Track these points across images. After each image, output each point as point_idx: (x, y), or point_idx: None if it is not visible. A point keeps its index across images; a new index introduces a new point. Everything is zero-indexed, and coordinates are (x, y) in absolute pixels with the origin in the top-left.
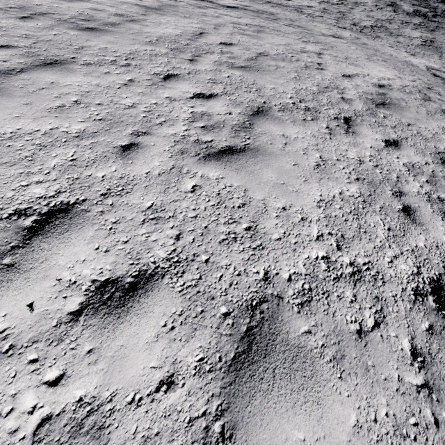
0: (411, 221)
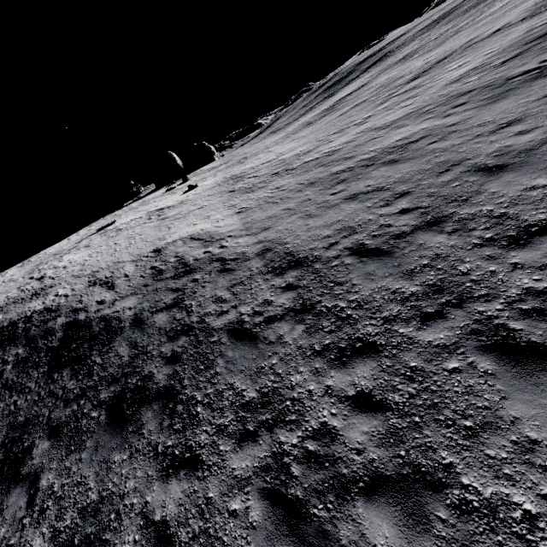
0: None
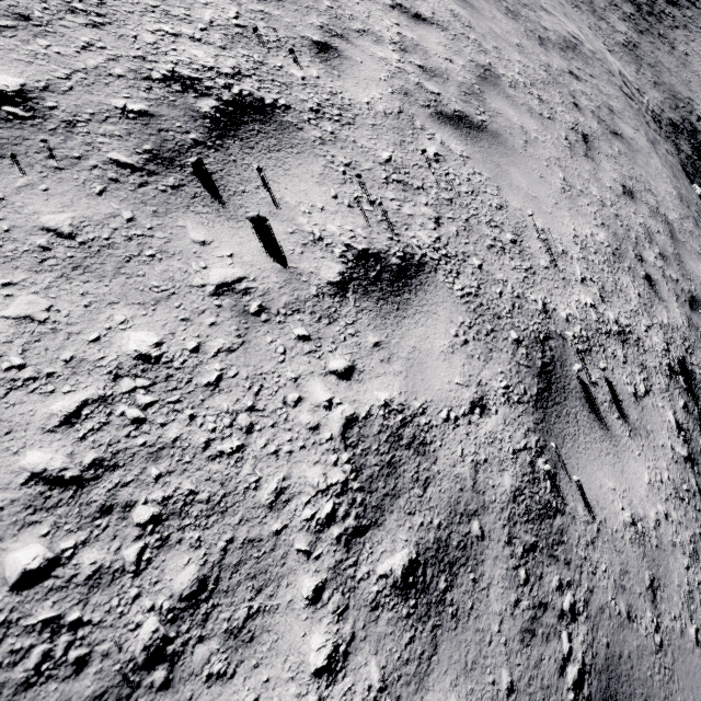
0: (577, 110)
